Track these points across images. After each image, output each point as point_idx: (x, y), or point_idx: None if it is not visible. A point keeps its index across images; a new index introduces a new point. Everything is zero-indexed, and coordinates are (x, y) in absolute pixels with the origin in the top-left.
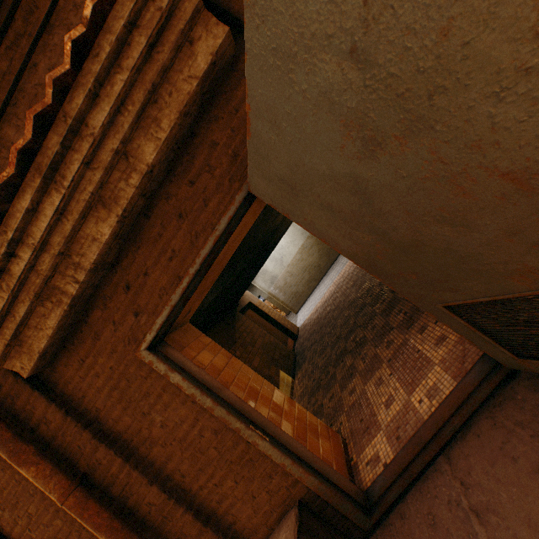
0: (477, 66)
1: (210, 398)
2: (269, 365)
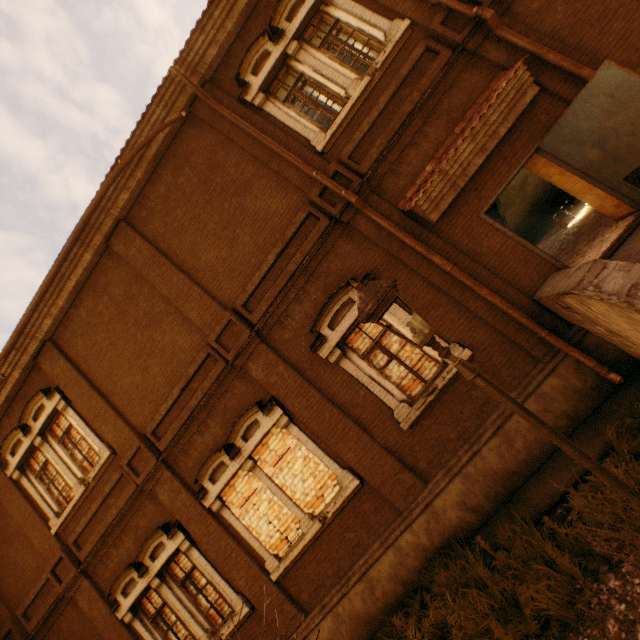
0: (636, 98)
1: (512, 233)
2: None
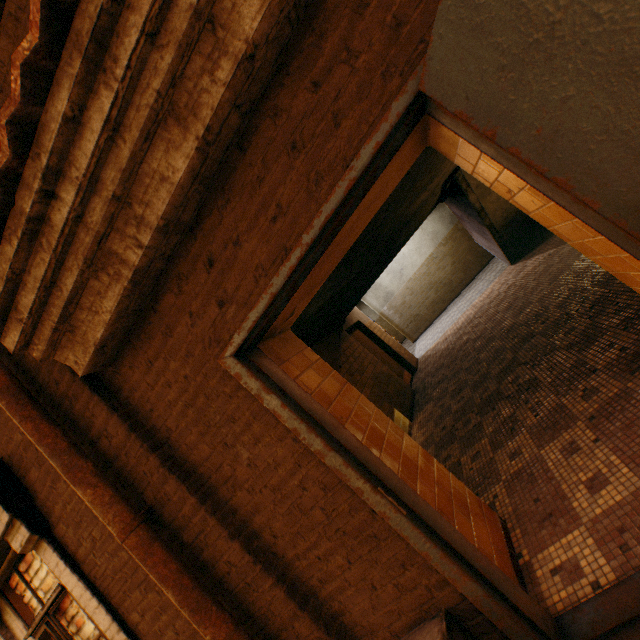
0: None
1: (321, 439)
2: (380, 400)
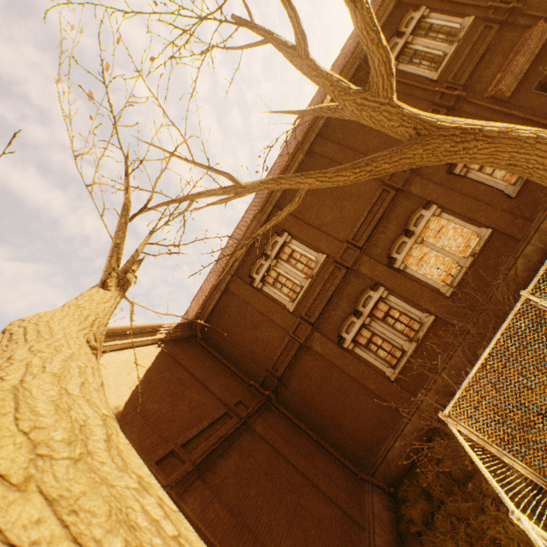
0: None
1: None
2: None
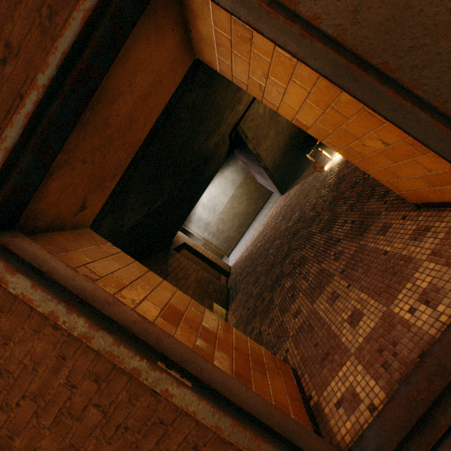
0: None
1: (84, 318)
2: (202, 297)
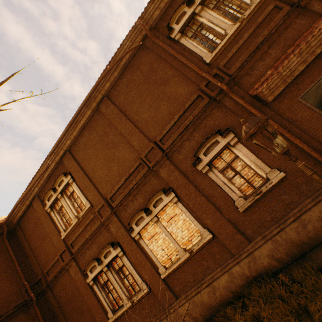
0: None
1: (317, 109)
2: None
